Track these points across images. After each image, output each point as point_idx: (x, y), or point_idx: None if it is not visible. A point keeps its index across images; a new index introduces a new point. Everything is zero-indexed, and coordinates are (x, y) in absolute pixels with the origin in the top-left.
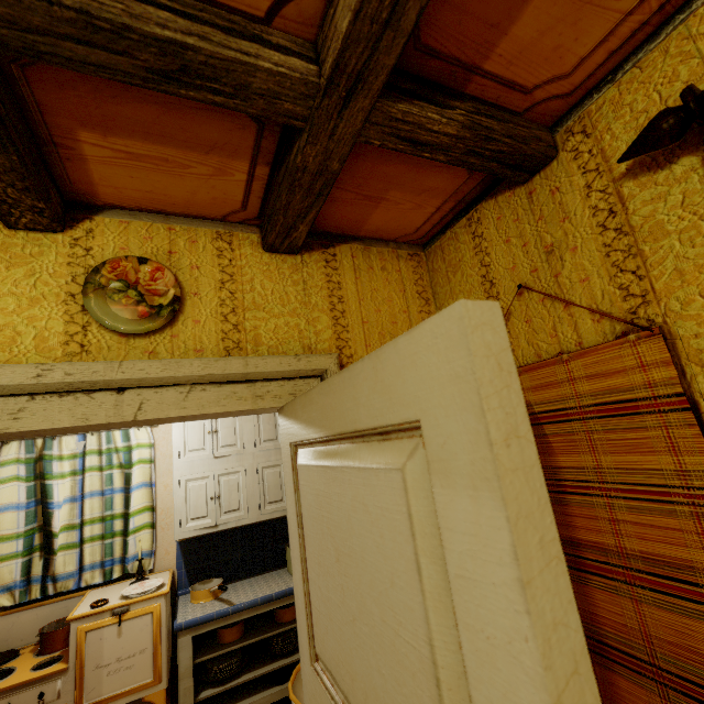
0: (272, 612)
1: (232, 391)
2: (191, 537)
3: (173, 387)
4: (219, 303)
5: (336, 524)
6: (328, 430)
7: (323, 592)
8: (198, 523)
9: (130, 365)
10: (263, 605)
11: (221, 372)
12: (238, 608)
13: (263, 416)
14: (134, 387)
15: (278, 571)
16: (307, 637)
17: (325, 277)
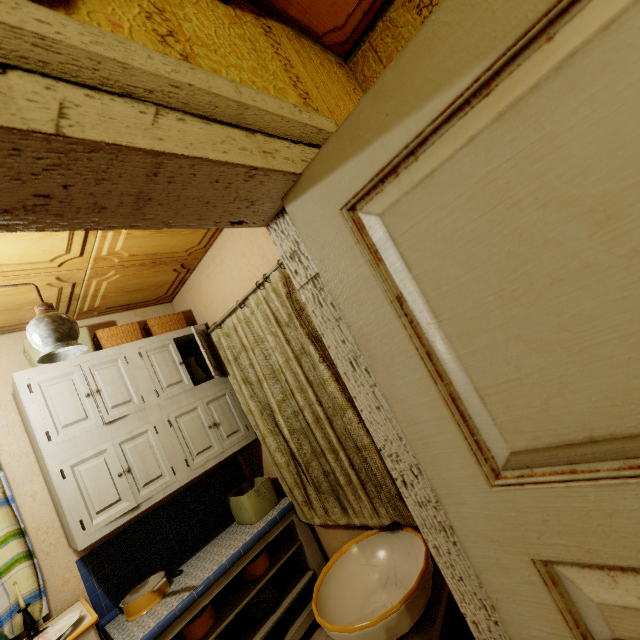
0: (235, 577)
1: (227, 135)
2: (97, 544)
3: (121, 98)
4: (143, 13)
5: (586, 164)
6: (521, 22)
7: (537, 331)
8: (109, 513)
9: (6, 1)
10: (232, 568)
11: (206, 88)
12: (204, 588)
13: (156, 359)
14: (30, 70)
15: (227, 530)
16: (469, 456)
17: (270, 47)
